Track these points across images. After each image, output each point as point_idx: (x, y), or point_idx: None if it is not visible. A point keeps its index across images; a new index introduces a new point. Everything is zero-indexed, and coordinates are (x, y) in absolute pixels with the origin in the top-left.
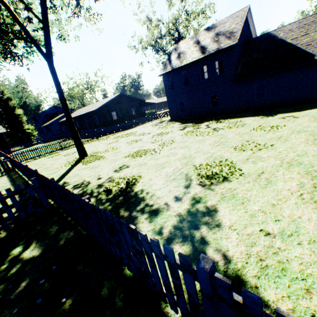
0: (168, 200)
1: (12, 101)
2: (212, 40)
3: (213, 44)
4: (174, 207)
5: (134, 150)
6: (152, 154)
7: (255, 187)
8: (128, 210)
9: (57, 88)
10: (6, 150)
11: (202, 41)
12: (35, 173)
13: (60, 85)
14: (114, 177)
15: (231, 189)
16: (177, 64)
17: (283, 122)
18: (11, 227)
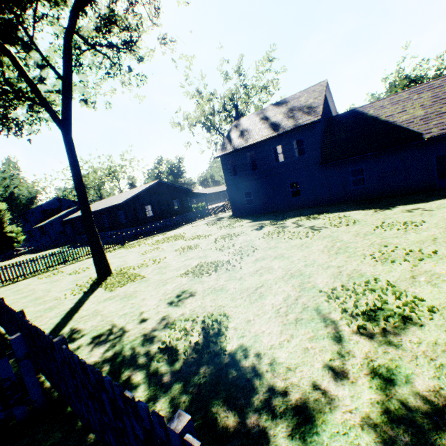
0: (316, 375)
1: None
2: (285, 116)
3: (288, 120)
4: (342, 398)
5: (194, 263)
6: (229, 269)
7: None
8: (233, 407)
9: (73, 168)
10: None
11: (272, 117)
12: (20, 318)
13: (78, 164)
14: (173, 317)
15: (439, 344)
16: (241, 143)
17: (415, 216)
18: None
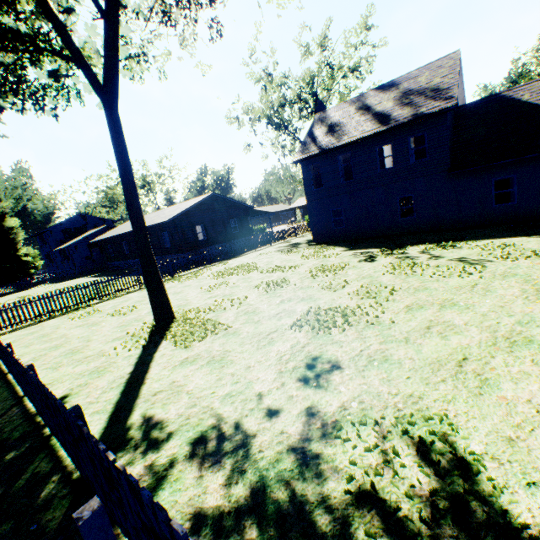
0: None
1: (1, 203)
2: (397, 103)
3: (402, 109)
4: None
5: (299, 309)
6: (373, 323)
7: None
8: None
9: (121, 162)
10: None
11: (376, 105)
12: (75, 426)
13: (127, 156)
14: (328, 412)
15: None
16: (330, 142)
17: None
18: None
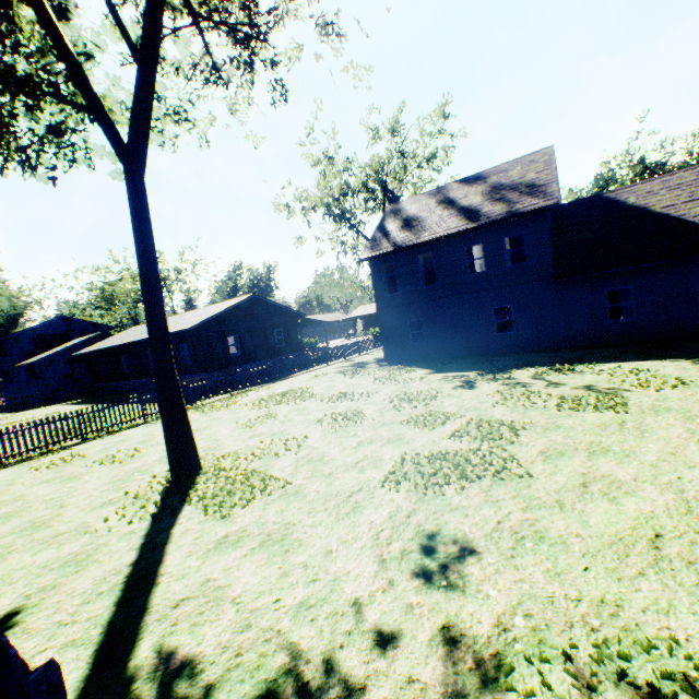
0: None
1: None
2: (486, 198)
3: (494, 205)
4: None
5: (388, 455)
6: (503, 477)
7: None
8: None
9: (142, 244)
10: None
11: (461, 199)
12: None
13: (152, 237)
14: (479, 637)
15: None
16: (407, 238)
17: None
18: None
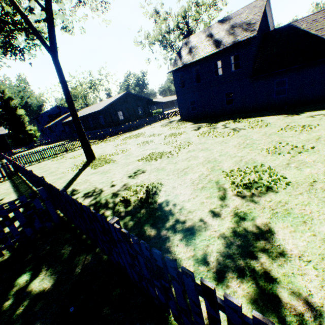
0: (203, 215)
1: (13, 101)
2: (227, 33)
3: (229, 37)
4: (213, 225)
5: (147, 153)
6: (169, 157)
7: (313, 201)
8: (155, 227)
9: (62, 85)
10: (8, 152)
11: (216, 34)
12: (42, 180)
13: (65, 81)
14: (130, 184)
15: (281, 202)
16: (188, 59)
17: (314, 121)
18: (15, 245)
